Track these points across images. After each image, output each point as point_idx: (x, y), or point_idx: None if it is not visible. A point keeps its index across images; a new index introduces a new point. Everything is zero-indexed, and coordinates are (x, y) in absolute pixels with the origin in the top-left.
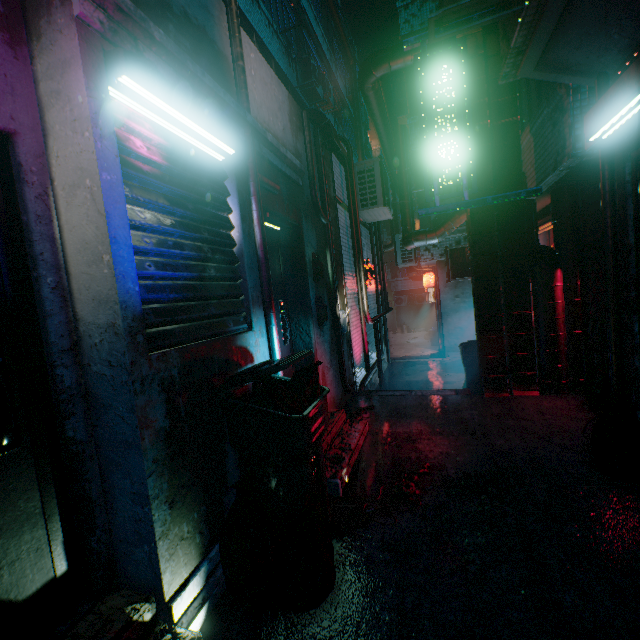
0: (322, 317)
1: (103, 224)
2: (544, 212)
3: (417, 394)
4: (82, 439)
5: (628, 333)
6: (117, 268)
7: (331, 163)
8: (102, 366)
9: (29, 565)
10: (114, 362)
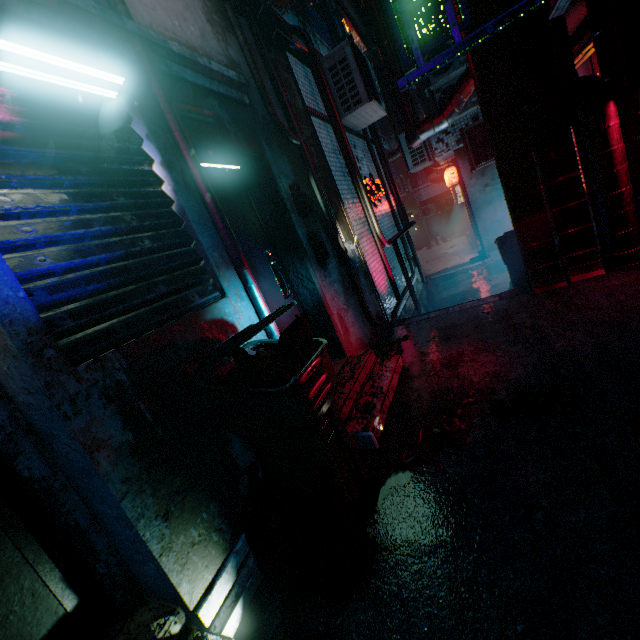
0: (321, 256)
1: None
2: (580, 32)
3: (455, 310)
4: (44, 474)
5: None
6: None
7: (289, 67)
8: (24, 395)
9: (28, 613)
10: (31, 388)
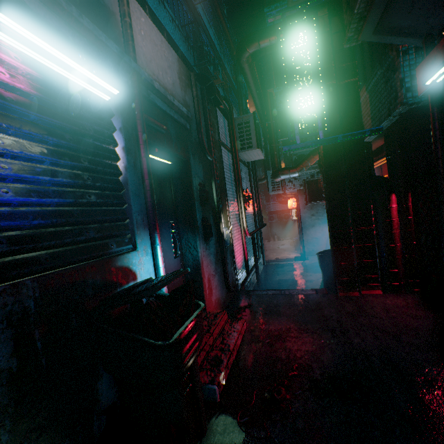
0: (207, 234)
1: None
2: (377, 152)
3: (285, 293)
4: None
5: None
6: None
7: (216, 116)
8: None
9: None
10: None
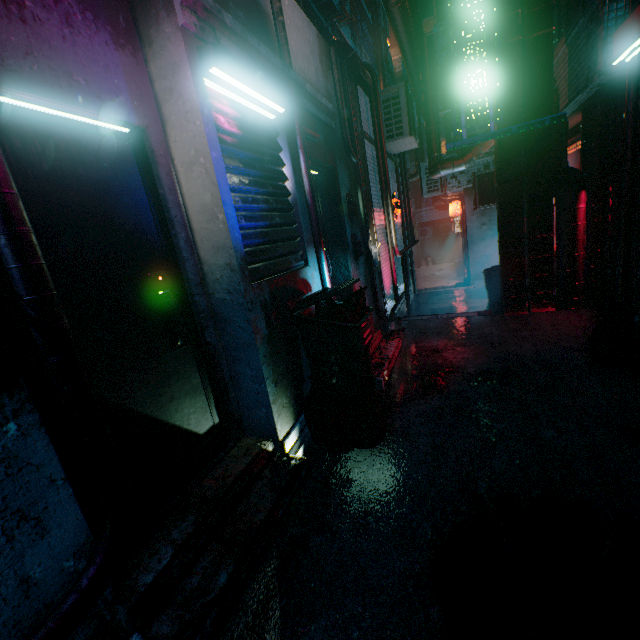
0: (358, 253)
1: (216, 192)
2: (577, 129)
3: (443, 317)
4: (215, 343)
5: (634, 248)
6: (229, 223)
7: (357, 96)
8: (223, 294)
9: (201, 415)
10: (232, 290)
